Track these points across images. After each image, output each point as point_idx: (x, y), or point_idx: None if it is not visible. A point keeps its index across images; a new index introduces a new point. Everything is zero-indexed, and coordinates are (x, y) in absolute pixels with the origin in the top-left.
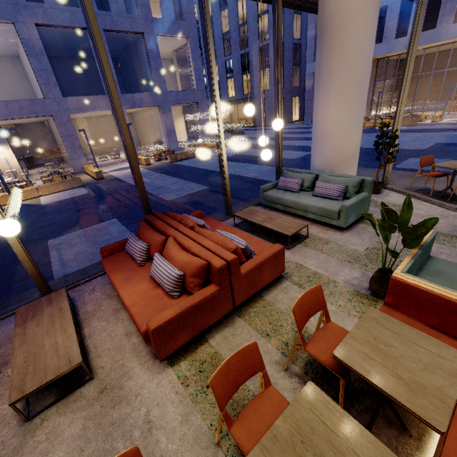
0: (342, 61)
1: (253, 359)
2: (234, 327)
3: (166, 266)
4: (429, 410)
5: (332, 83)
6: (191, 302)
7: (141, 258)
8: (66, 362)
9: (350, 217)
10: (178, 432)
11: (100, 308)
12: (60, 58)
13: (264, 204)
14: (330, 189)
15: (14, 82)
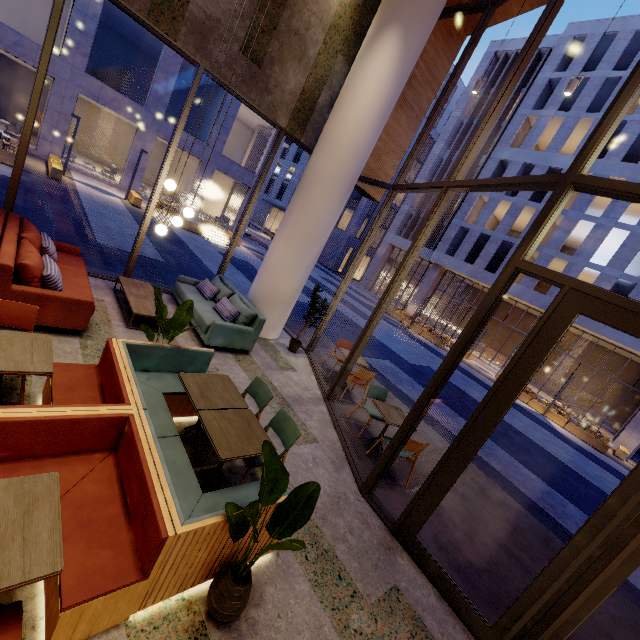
0: (301, 211)
1: None
2: None
3: None
4: None
5: (288, 224)
6: None
7: None
8: None
9: (218, 338)
10: None
11: None
12: (124, 39)
13: (174, 294)
14: (226, 308)
15: (43, 17)
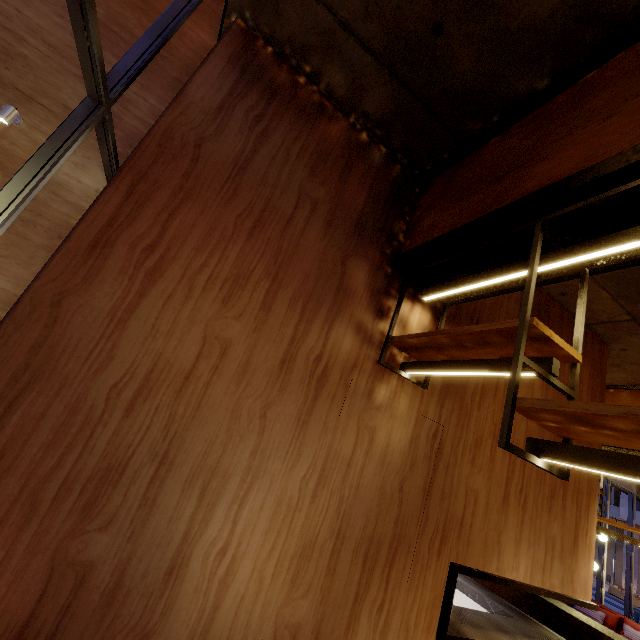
0: None
1: None
2: None
3: None
4: None
5: None
6: None
7: (601, 621)
8: None
9: None
10: None
11: None
12: None
13: None
14: None
15: None
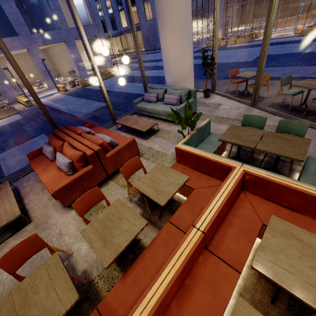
0: (169, 6)
1: (97, 194)
2: (108, 186)
3: (62, 159)
4: (161, 199)
5: (166, 23)
6: (76, 175)
7: (52, 157)
8: (12, 215)
9: (183, 115)
10: (74, 234)
11: (33, 189)
12: None
13: (137, 112)
14: (171, 99)
15: None
